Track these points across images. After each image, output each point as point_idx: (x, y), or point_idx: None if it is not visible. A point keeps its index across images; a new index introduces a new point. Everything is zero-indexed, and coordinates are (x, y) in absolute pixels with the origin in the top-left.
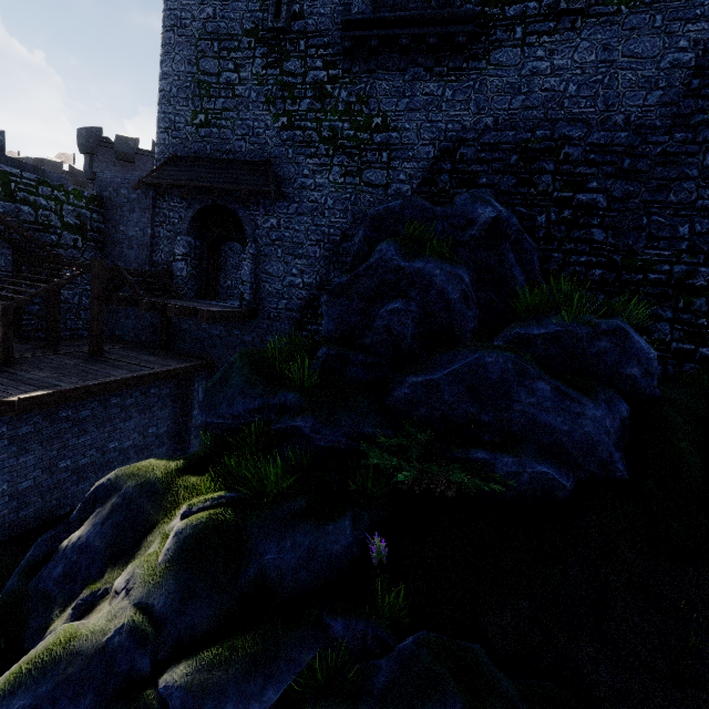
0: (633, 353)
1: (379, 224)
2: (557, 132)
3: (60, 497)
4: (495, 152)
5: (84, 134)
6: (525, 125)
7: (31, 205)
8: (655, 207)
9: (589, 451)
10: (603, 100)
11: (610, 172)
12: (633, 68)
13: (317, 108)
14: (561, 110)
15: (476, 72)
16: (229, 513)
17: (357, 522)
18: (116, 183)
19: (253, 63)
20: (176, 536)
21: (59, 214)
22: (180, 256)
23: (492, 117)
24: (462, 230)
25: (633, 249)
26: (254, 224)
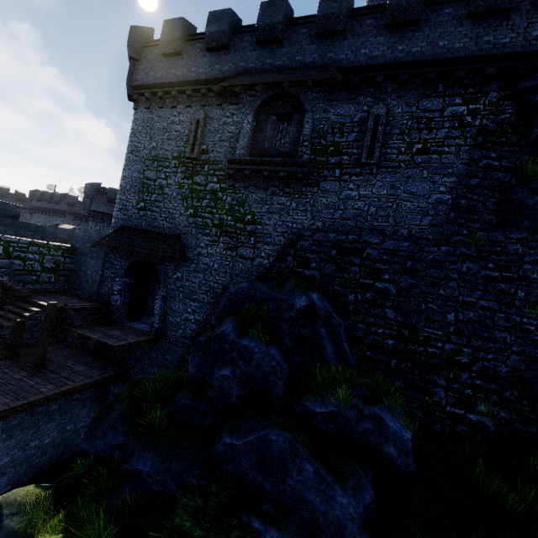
0: (389, 436)
1: (234, 297)
2: (362, 238)
3: None
4: (322, 246)
5: (89, 187)
6: (343, 229)
7: (22, 259)
8: (430, 297)
9: (339, 532)
10: (393, 218)
11: (398, 269)
12: (411, 200)
13: (212, 205)
14: (366, 222)
15: (311, 194)
16: None
17: None
18: (85, 239)
19: (176, 175)
20: None
21: (41, 262)
22: (116, 291)
23: (321, 222)
24: (285, 311)
25: (416, 327)
26: (166, 275)
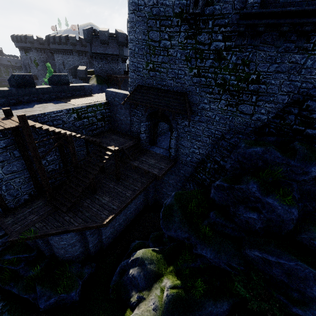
0: None
1: (247, 156)
2: None
3: (116, 232)
4: None
5: (86, 33)
6: None
7: (86, 118)
8: None
9: None
10: None
11: None
12: None
13: (215, 65)
14: None
15: None
16: (183, 293)
17: (227, 303)
18: (113, 95)
19: (179, 35)
20: (167, 297)
21: (95, 116)
22: (142, 132)
23: None
24: (298, 175)
25: None
26: (176, 122)
